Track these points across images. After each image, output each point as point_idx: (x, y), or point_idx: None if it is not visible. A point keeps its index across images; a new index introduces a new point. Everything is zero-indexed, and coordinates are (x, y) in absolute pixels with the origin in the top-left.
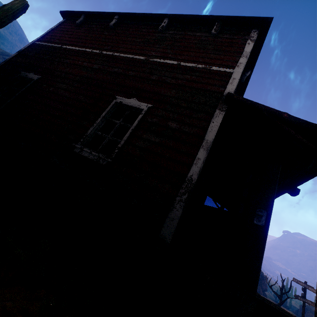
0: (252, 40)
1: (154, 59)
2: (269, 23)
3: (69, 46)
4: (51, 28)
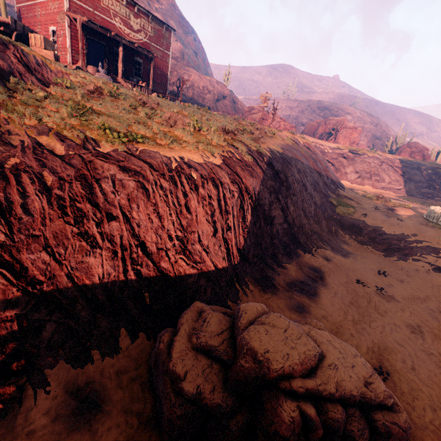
0: None
1: None
2: None
3: (27, 3)
4: None
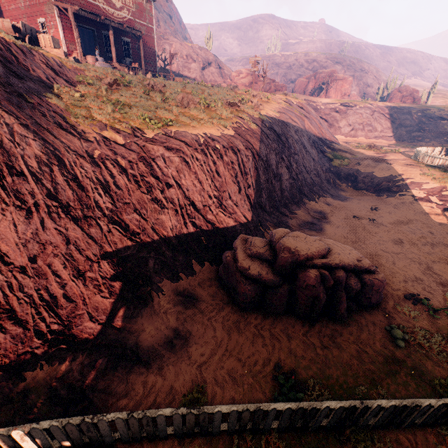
0: None
1: None
2: None
3: None
4: None
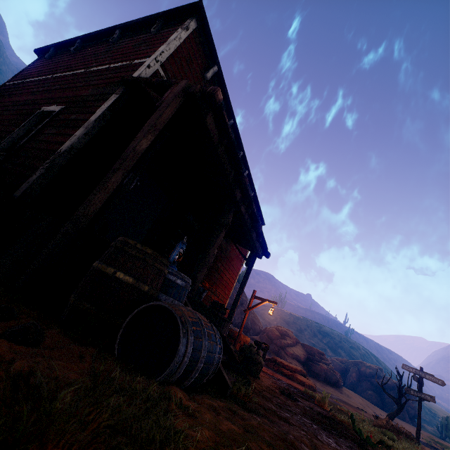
0: (183, 28)
1: (91, 69)
2: (200, 6)
3: (29, 79)
4: (24, 68)
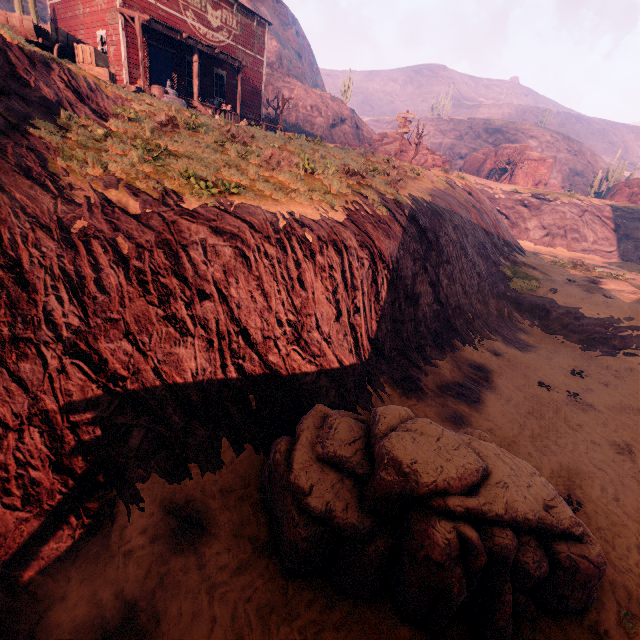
0: None
1: None
2: None
3: None
4: None
